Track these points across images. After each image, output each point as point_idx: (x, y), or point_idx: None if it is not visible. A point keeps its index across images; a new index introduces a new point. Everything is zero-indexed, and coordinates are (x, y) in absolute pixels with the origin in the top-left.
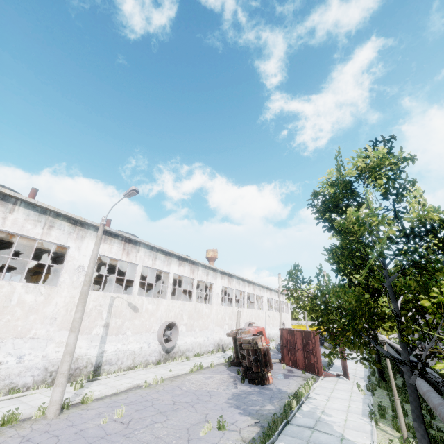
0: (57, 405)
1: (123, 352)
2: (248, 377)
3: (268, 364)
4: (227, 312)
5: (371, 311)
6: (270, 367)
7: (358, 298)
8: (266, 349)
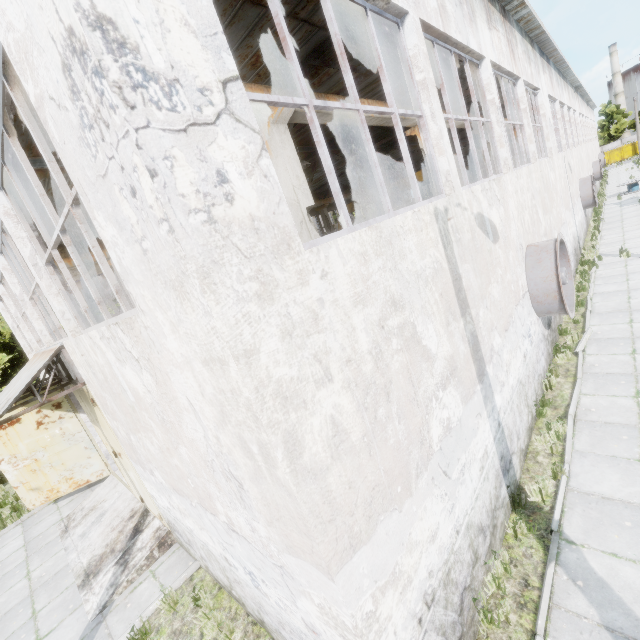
0: None
1: (579, 225)
2: None
3: None
4: (586, 153)
5: None
6: None
7: None
8: None
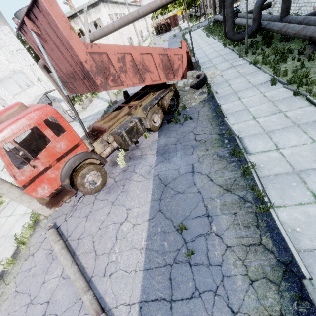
0: (153, 40)
1: None
2: (167, 31)
3: (171, 26)
4: (142, 24)
5: (192, 2)
6: (171, 26)
7: (191, 1)
8: (170, 22)
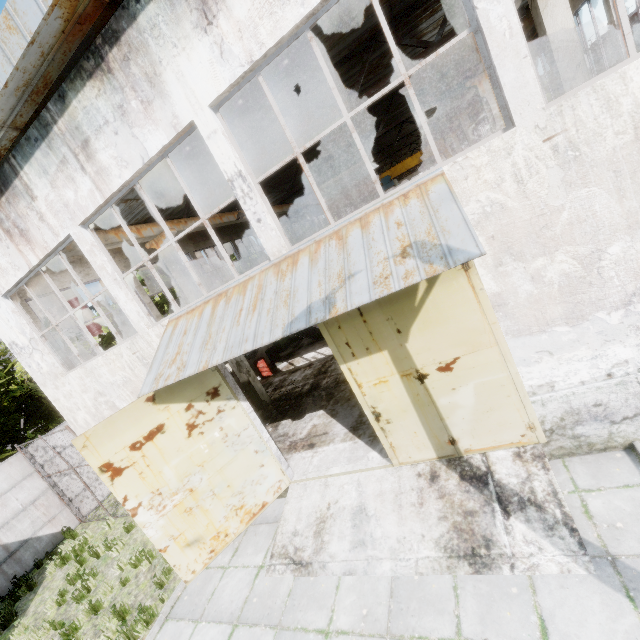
0: None
1: None
2: None
3: None
4: None
5: None
6: None
7: None
8: None
